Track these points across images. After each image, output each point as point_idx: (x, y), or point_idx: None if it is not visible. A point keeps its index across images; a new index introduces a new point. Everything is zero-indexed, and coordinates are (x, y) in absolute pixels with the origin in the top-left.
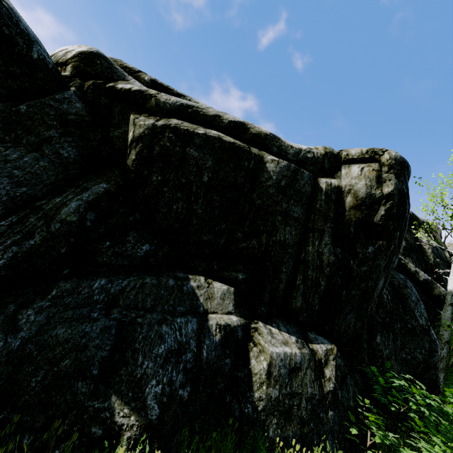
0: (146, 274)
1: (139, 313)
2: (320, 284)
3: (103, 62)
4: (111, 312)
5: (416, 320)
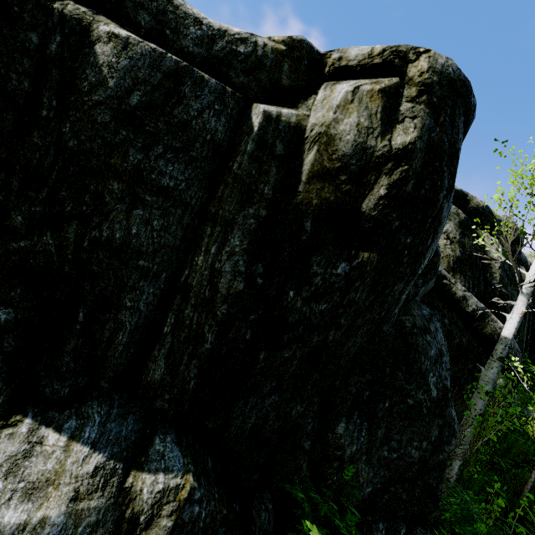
0: None
1: None
2: (204, 338)
3: None
4: None
5: (427, 390)
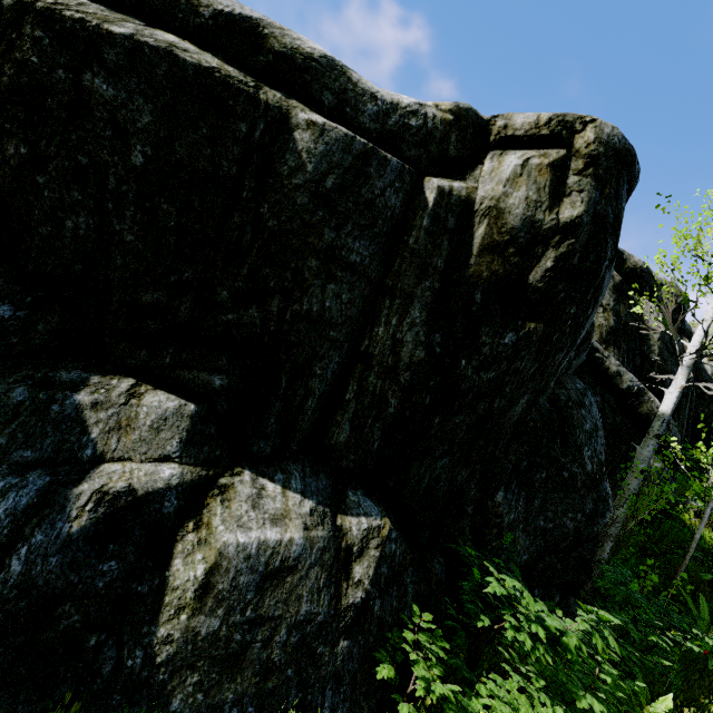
0: None
1: None
2: (388, 403)
3: None
4: None
5: (582, 464)
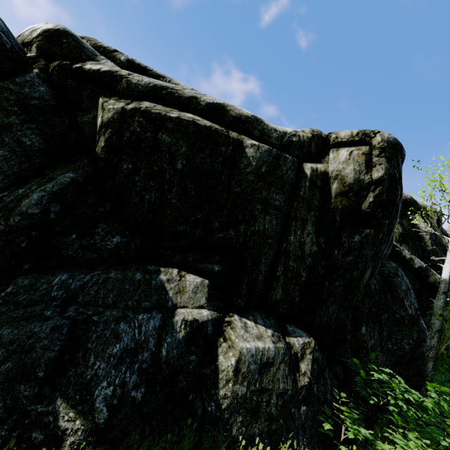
0: (113, 268)
1: (97, 310)
2: (301, 275)
3: (70, 41)
4: (67, 310)
5: (405, 310)
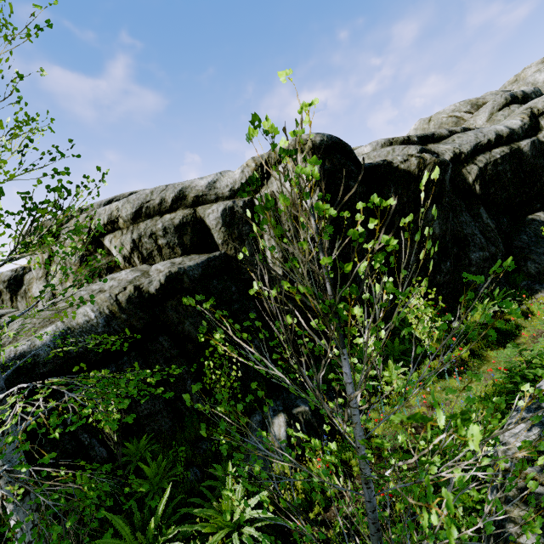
0: (525, 226)
1: None
2: None
3: (428, 152)
4: None
5: None
